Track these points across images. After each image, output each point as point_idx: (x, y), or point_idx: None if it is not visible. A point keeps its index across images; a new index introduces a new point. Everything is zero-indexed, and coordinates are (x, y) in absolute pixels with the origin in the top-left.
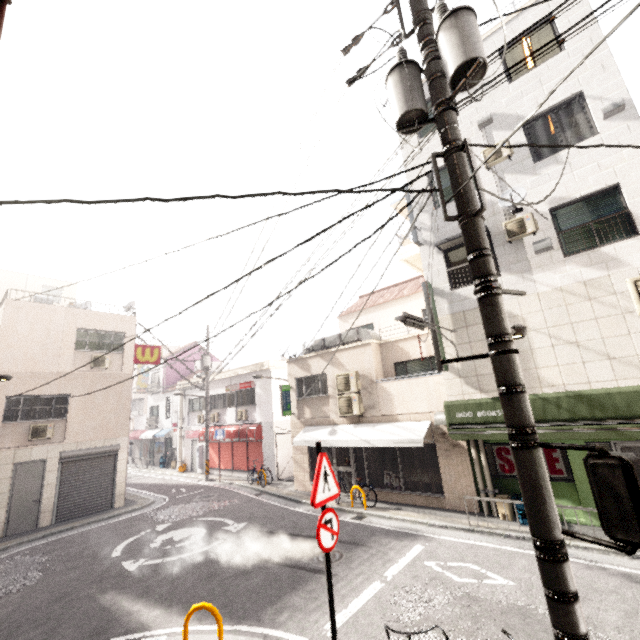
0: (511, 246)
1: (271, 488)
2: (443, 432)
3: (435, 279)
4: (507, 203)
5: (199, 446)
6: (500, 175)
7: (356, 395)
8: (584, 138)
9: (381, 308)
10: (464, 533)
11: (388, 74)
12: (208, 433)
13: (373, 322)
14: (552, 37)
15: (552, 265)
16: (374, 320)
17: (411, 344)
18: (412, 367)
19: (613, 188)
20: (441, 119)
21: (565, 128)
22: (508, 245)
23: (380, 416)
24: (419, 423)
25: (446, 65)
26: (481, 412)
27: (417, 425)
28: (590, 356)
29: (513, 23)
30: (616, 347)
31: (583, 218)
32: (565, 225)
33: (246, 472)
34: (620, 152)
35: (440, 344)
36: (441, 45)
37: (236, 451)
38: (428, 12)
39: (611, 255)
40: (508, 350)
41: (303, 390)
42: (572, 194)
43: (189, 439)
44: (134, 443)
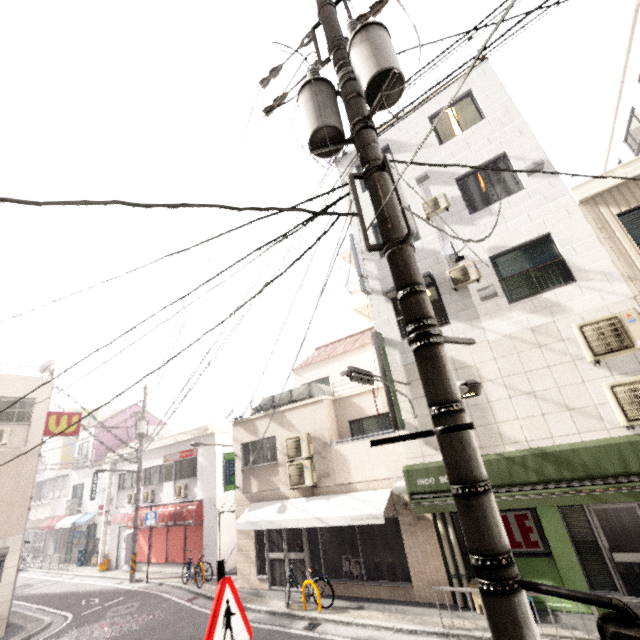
0: (457, 293)
1: (209, 587)
2: (405, 502)
3: (385, 328)
4: (449, 251)
5: (127, 534)
6: (440, 226)
7: (308, 461)
8: (512, 193)
9: (336, 360)
10: (437, 639)
11: (299, 92)
12: (138, 517)
13: (329, 375)
14: (473, 108)
15: (499, 312)
16: (330, 373)
17: (366, 399)
18: (368, 425)
19: (545, 237)
20: (359, 138)
21: (494, 184)
22: (454, 292)
23: (335, 485)
24: (378, 492)
25: (359, 79)
26: (444, 477)
27: (376, 495)
28: (549, 407)
29: (439, 96)
30: (573, 396)
31: (522, 266)
32: (506, 272)
33: (182, 565)
34: (546, 205)
35: (394, 399)
36: (353, 61)
37: (172, 538)
38: (342, 39)
39: (553, 301)
40: (459, 425)
41: (250, 457)
42: (508, 243)
43: (116, 525)
44: (49, 534)
